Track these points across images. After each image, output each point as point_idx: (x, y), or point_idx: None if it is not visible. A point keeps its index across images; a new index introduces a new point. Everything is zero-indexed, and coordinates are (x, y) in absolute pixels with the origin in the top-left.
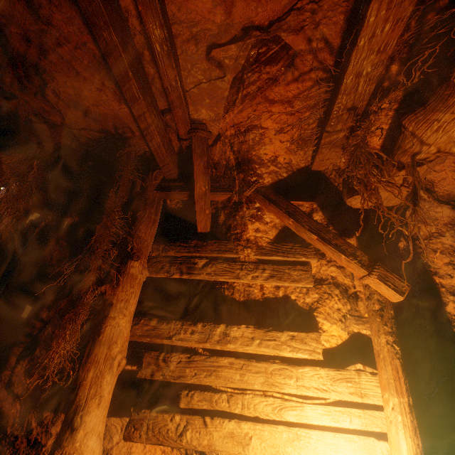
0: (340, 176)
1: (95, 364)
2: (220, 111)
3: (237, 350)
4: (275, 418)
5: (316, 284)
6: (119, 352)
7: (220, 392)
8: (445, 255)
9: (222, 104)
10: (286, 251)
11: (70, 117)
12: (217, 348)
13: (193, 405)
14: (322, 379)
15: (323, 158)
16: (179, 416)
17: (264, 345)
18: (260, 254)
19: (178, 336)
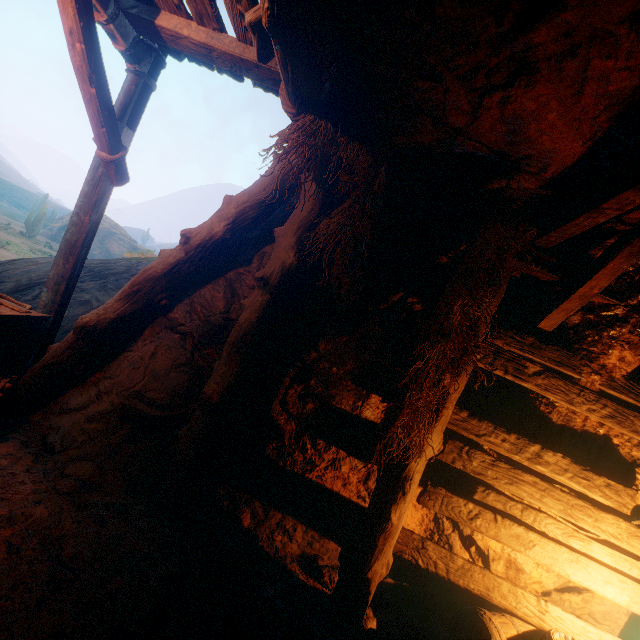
0: None
1: (426, 446)
2: None
3: (543, 473)
4: (561, 540)
5: None
6: (441, 440)
7: (516, 501)
8: None
9: None
10: None
11: (481, 127)
12: (524, 463)
13: (487, 501)
14: (620, 529)
15: None
16: (472, 505)
17: (575, 480)
18: (607, 387)
19: (488, 438)
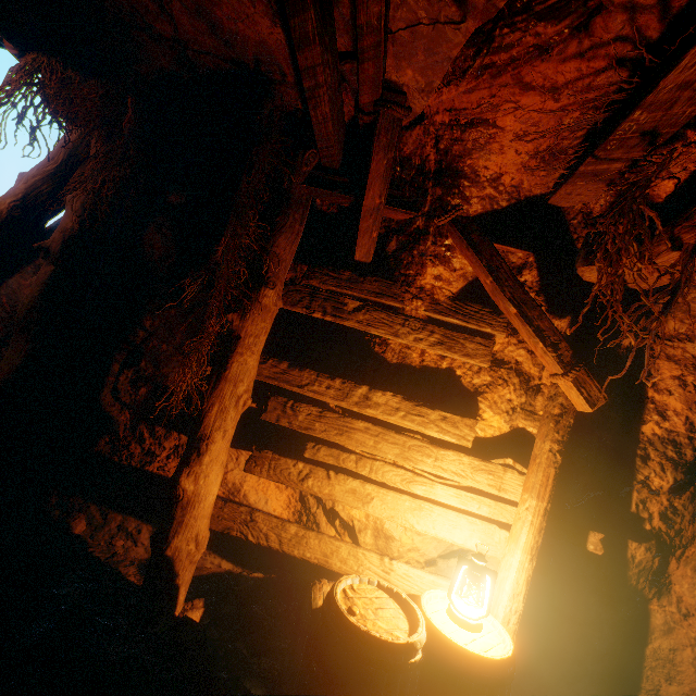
0: (585, 226)
1: (220, 399)
2: (437, 79)
3: (376, 417)
4: (402, 488)
5: (492, 365)
6: (245, 392)
7: (349, 453)
8: (678, 366)
9: (444, 69)
10: (468, 314)
11: (188, 30)
12: (355, 409)
13: (318, 458)
14: (463, 465)
15: (572, 191)
16: (303, 464)
17: (408, 418)
18: (433, 311)
19: (311, 387)
